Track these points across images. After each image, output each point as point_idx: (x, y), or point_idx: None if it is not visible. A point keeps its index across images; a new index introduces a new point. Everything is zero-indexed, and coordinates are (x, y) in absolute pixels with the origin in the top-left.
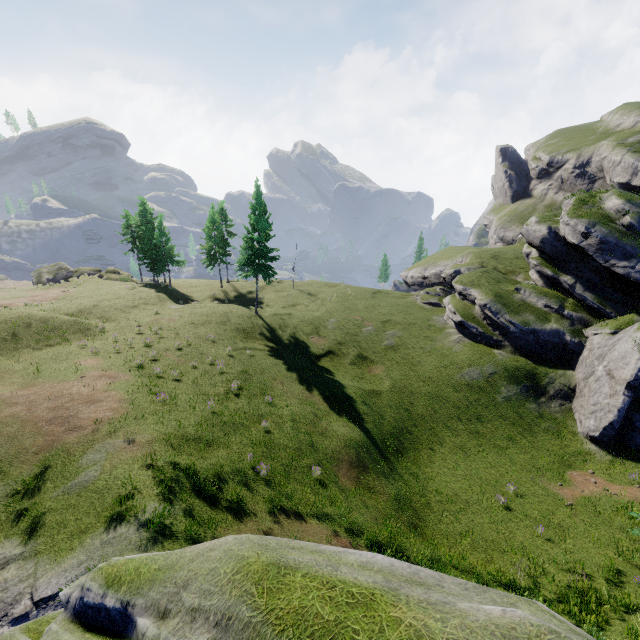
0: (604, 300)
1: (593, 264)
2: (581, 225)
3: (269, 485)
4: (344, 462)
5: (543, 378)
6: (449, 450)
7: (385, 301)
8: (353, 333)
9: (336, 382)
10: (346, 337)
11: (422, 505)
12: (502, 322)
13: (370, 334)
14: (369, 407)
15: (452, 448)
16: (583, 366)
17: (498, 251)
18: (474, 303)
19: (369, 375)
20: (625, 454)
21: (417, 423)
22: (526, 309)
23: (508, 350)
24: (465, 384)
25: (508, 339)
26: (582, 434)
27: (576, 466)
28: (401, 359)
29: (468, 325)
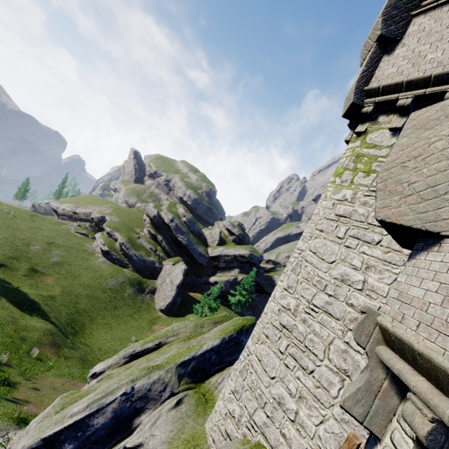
0: (171, 249)
1: (171, 233)
2: (171, 216)
3: (11, 367)
4: (46, 345)
5: (145, 284)
6: (102, 327)
7: (45, 225)
8: (23, 250)
9: (18, 290)
10: (17, 253)
11: (93, 358)
12: (131, 254)
13: (39, 252)
14: (50, 307)
15: (103, 325)
16: (161, 278)
17: (128, 211)
18: (116, 240)
19: (42, 284)
20: (172, 315)
21: (82, 314)
22: (142, 248)
23: (131, 269)
24: (109, 288)
25: (131, 263)
26: (158, 309)
27: (156, 323)
28: (66, 272)
29: (112, 253)
